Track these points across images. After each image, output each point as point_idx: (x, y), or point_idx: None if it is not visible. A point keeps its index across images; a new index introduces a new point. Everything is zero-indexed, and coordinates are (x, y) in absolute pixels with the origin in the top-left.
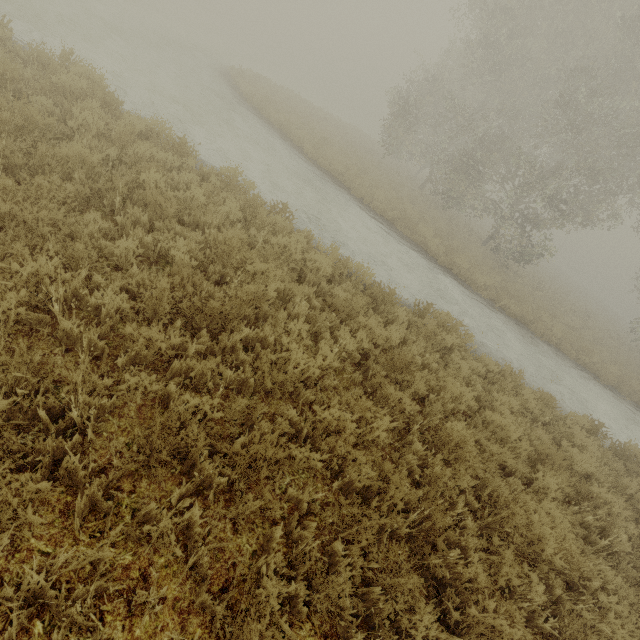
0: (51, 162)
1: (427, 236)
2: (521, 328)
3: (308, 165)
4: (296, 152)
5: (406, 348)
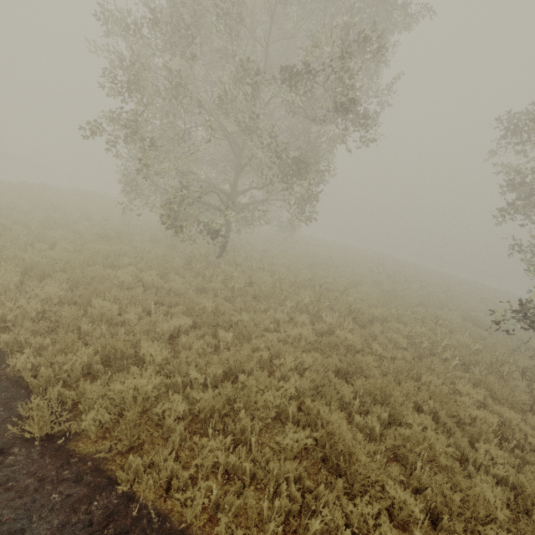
0: None
1: None
2: None
3: None
4: None
5: None
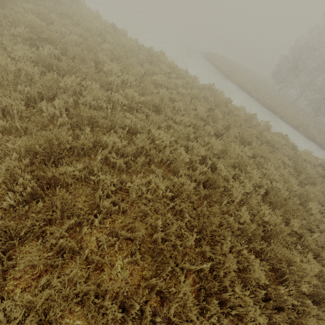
0: (251, 135)
1: (315, 134)
2: None
3: (257, 103)
4: (250, 96)
5: None
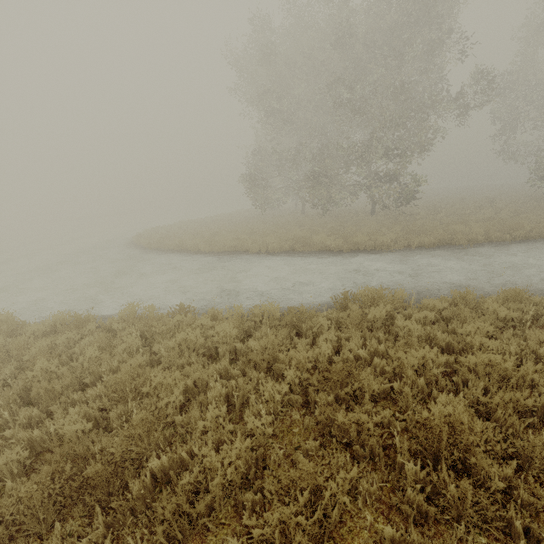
0: None
1: (322, 240)
2: (447, 249)
3: (208, 258)
4: (196, 255)
5: (345, 350)
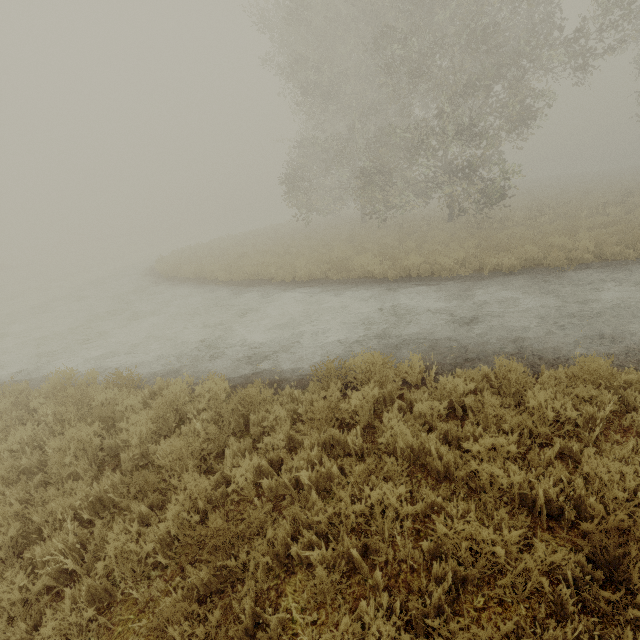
0: None
1: (363, 264)
2: (534, 274)
3: (222, 289)
4: (210, 286)
5: (287, 466)
